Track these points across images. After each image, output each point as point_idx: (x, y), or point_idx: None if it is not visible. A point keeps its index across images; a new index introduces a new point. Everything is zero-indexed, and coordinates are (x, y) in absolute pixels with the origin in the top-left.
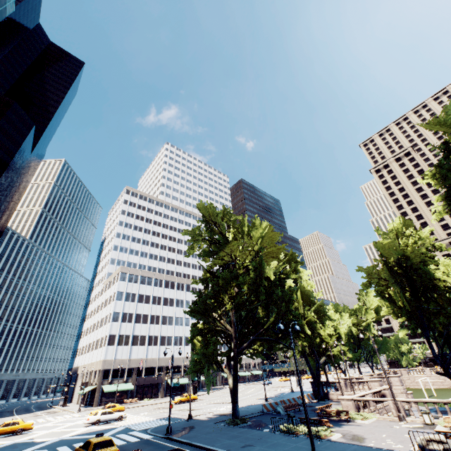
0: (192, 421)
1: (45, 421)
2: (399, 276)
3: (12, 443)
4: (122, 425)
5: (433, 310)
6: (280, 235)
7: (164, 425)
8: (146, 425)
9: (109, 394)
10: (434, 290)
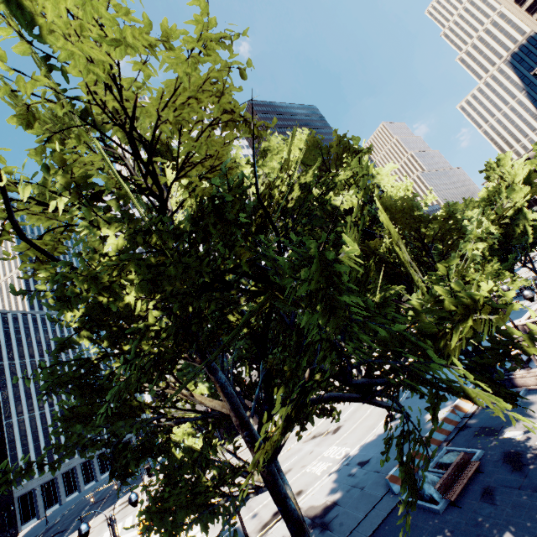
0: None
1: None
2: None
3: None
4: None
5: None
6: None
7: None
8: None
9: None
10: None
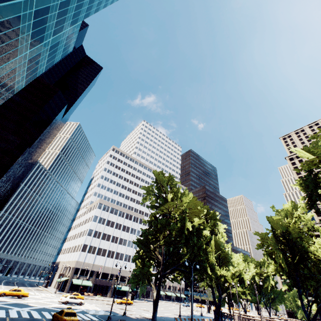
0: (125, 317)
1: (34, 294)
2: (283, 244)
3: (16, 302)
4: (81, 308)
5: (307, 275)
6: (200, 202)
7: (107, 315)
8: (95, 312)
9: (76, 286)
10: (307, 260)
